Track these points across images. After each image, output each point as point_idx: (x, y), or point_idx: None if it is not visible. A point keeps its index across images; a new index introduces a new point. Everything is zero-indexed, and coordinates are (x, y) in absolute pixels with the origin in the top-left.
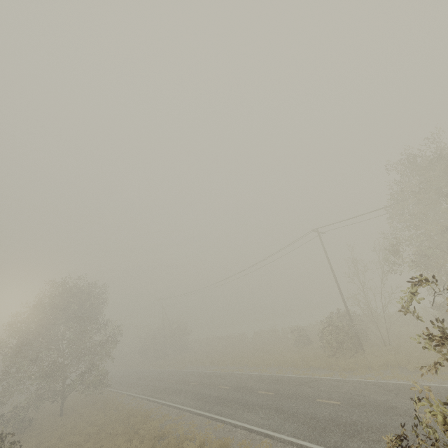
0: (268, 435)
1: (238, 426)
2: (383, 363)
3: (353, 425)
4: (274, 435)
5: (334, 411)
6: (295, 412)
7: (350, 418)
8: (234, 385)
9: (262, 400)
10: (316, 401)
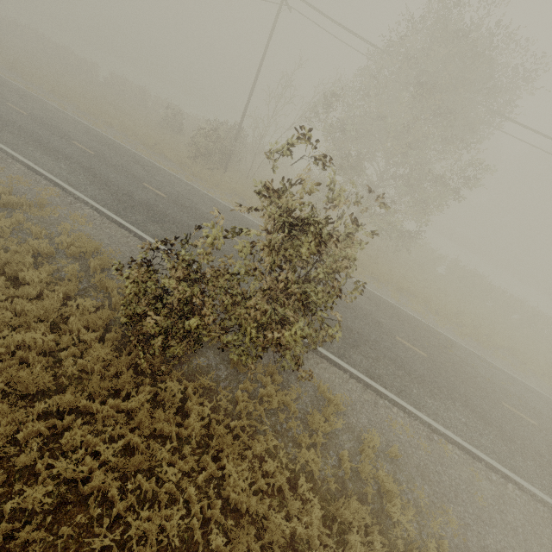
0: (60, 186)
1: (18, 161)
2: (232, 189)
3: (164, 216)
4: (69, 189)
5: (154, 200)
6: (110, 182)
7: (165, 211)
8: (37, 116)
9: (74, 152)
10: (142, 184)
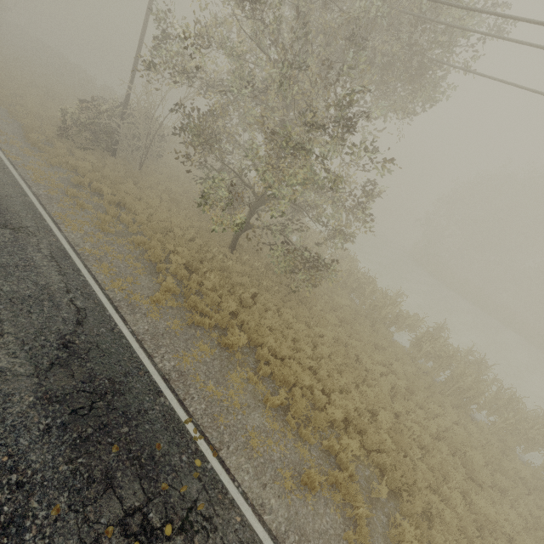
0: None
1: None
2: (79, 167)
3: None
4: None
5: None
6: None
7: None
8: None
9: None
10: None
